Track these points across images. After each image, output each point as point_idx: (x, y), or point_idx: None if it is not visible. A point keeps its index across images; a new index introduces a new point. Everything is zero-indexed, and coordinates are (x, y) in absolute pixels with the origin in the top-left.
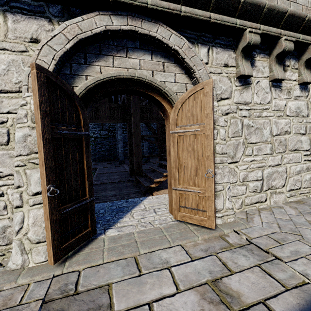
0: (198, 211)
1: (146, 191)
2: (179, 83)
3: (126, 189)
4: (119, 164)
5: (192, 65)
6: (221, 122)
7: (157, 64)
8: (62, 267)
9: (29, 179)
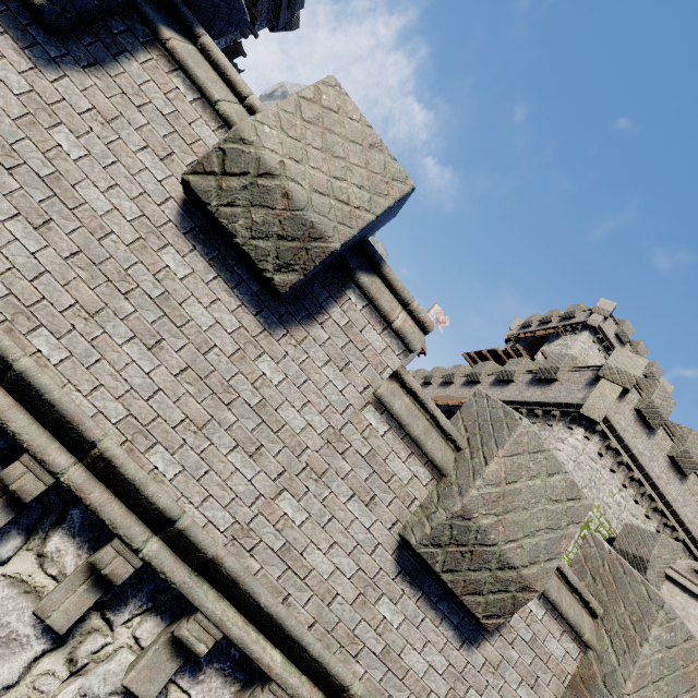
0: None
1: None
2: None
3: None
4: None
5: None
6: None
7: None
8: None
9: None
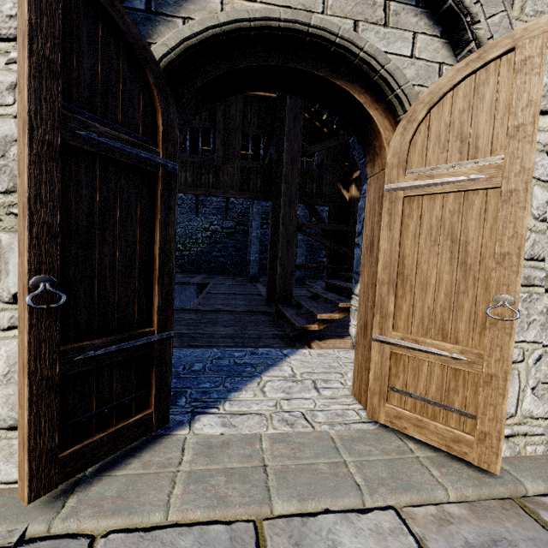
0: (448, 411)
1: (298, 337)
2: (421, 60)
3: (256, 328)
4: (249, 283)
5: (471, 0)
6: (541, 167)
7: (370, 4)
8: (53, 514)
9: (5, 258)
